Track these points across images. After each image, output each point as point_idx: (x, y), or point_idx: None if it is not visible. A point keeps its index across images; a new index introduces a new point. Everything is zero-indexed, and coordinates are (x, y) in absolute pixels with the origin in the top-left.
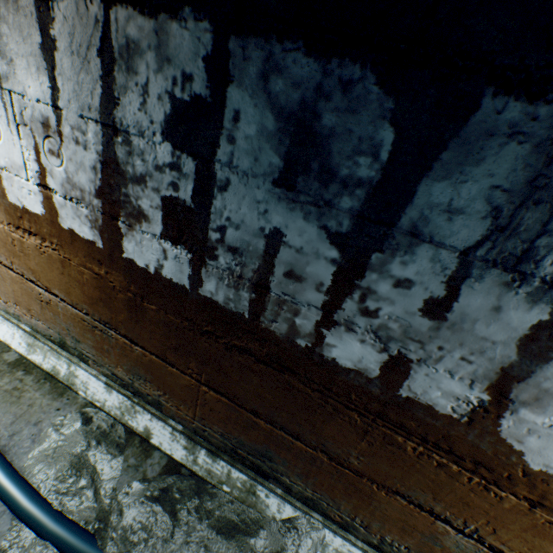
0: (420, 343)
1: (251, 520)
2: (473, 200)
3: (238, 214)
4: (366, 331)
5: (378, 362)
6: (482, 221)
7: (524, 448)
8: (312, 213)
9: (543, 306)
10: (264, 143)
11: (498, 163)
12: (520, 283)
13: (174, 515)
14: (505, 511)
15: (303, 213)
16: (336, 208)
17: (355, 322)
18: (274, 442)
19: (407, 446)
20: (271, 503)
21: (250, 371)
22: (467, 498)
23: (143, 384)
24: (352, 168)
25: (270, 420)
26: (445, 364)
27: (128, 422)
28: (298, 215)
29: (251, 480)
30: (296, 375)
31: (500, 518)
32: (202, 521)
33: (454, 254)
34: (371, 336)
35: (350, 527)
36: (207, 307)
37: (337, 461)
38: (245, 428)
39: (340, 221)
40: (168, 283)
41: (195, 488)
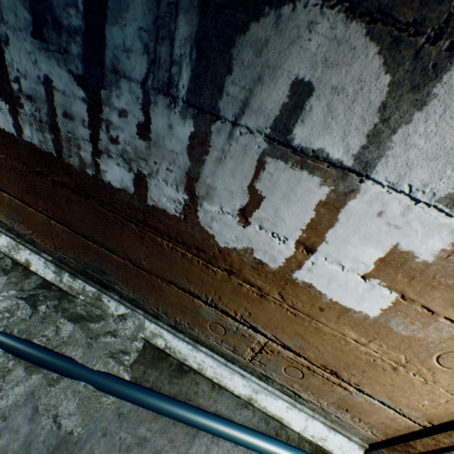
0: (145, 161)
1: (96, 315)
2: (134, 41)
3: (23, 66)
4: (118, 156)
5: (131, 180)
6: (143, 57)
7: (214, 232)
8: (61, 60)
9: (189, 121)
10: (16, 0)
11: (136, 9)
12: (175, 105)
13: (35, 307)
14: (220, 282)
15: (56, 61)
16: (72, 55)
17: (110, 150)
18: (103, 259)
19: (164, 244)
20: (112, 305)
21: (72, 202)
22: (202, 278)
23: (19, 226)
24: (69, 19)
25: (95, 241)
26: (161, 175)
27: (14, 257)
28: (54, 63)
29: (99, 292)
30: (96, 200)
31: (220, 288)
32: (58, 313)
33: (139, 86)
34: (122, 160)
35: (159, 316)
36: (32, 151)
37: (137, 266)
38: (85, 250)
39: (77, 65)
40: (4, 133)
41: (59, 296)
